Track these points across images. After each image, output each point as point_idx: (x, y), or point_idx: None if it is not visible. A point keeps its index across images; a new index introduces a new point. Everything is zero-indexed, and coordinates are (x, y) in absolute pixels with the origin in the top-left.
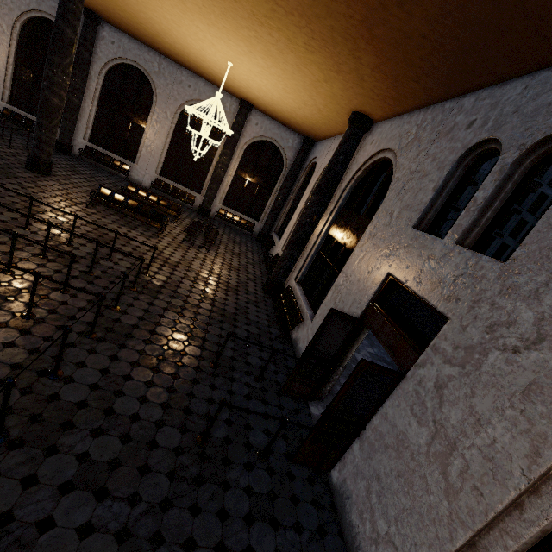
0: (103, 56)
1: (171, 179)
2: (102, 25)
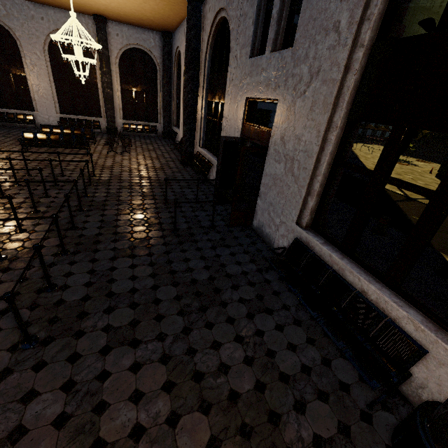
0: None
1: (72, 114)
2: None
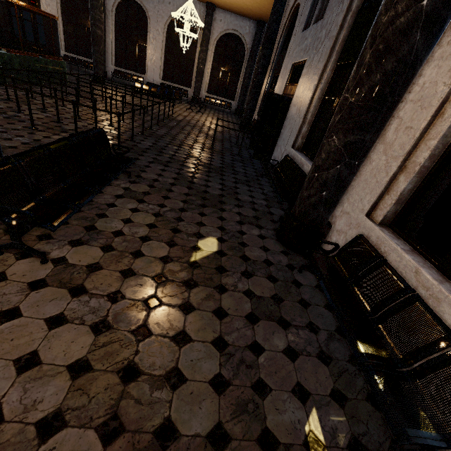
0: None
1: (170, 82)
2: None
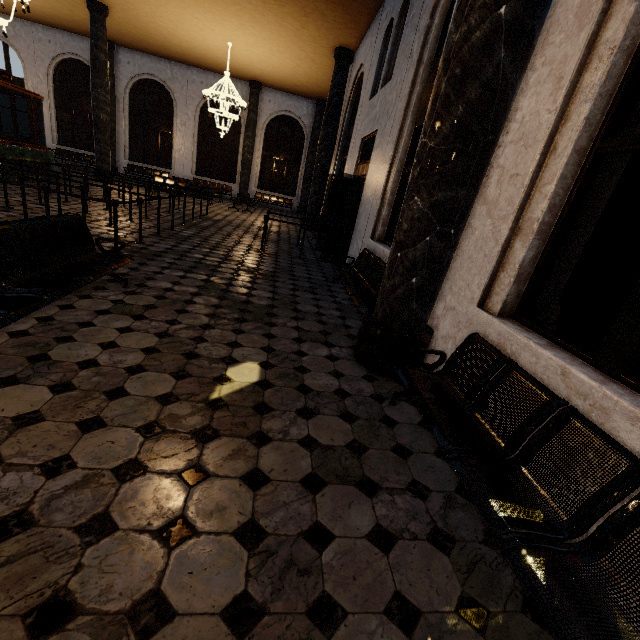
0: (123, 78)
1: (206, 177)
2: (116, 50)
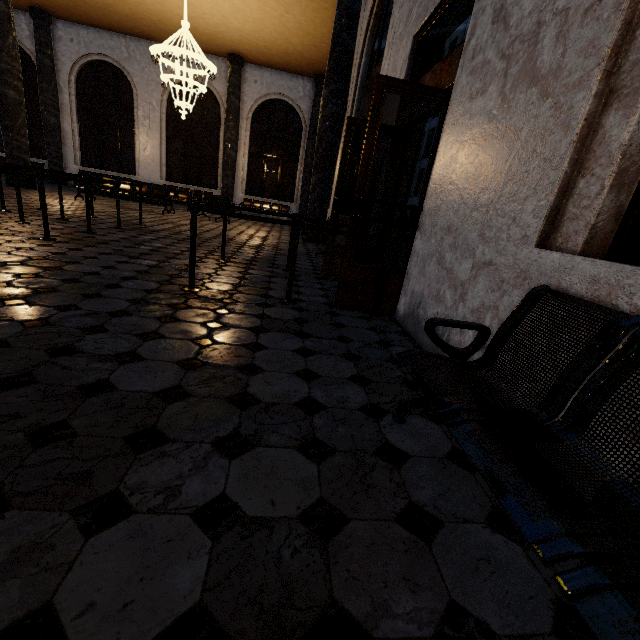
0: (66, 60)
1: (180, 182)
2: (54, 24)
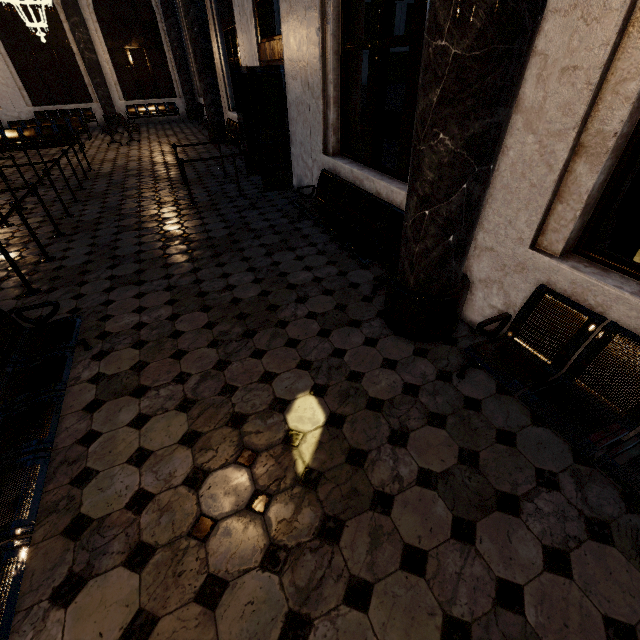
0: None
1: (50, 104)
2: None
